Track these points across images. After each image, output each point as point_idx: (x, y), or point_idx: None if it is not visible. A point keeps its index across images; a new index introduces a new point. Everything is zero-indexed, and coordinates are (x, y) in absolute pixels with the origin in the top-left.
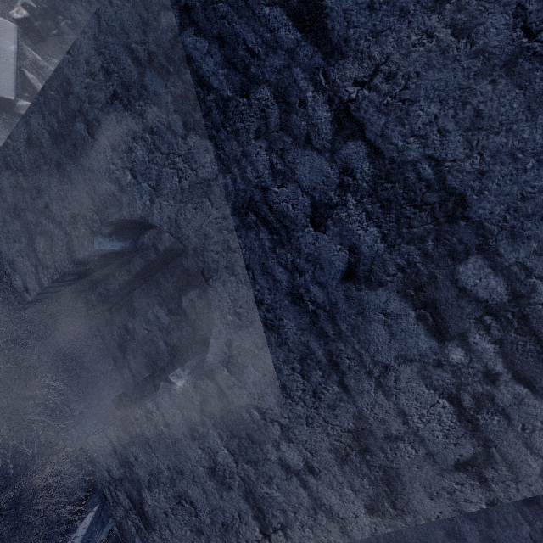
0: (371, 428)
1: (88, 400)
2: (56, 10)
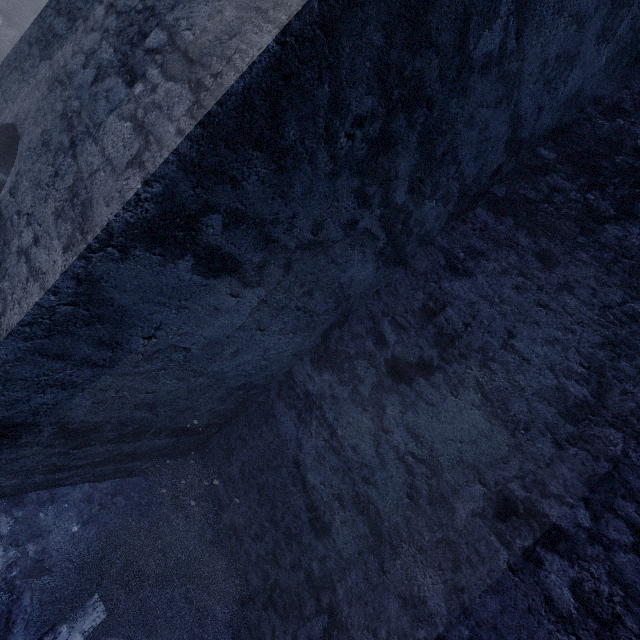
0: (82, 176)
1: None
2: None
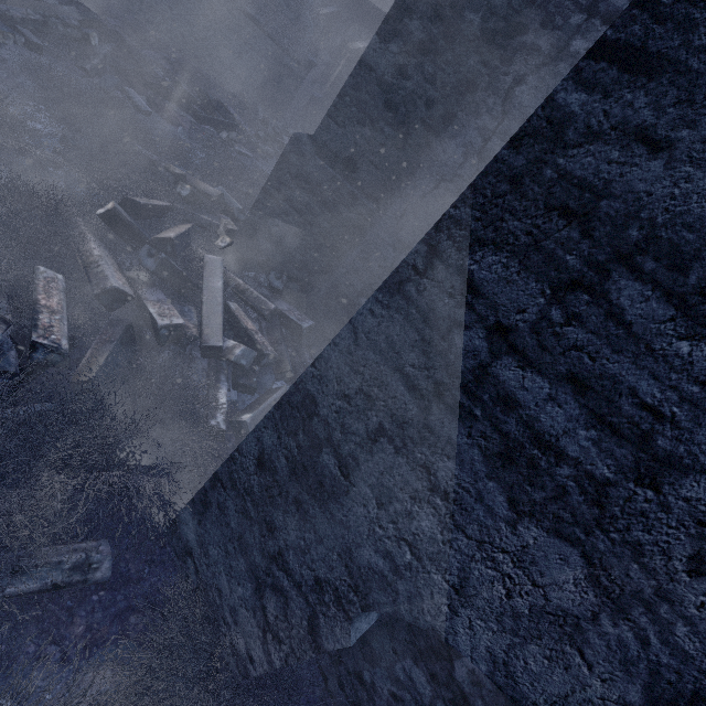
0: None
1: None
2: (255, 228)
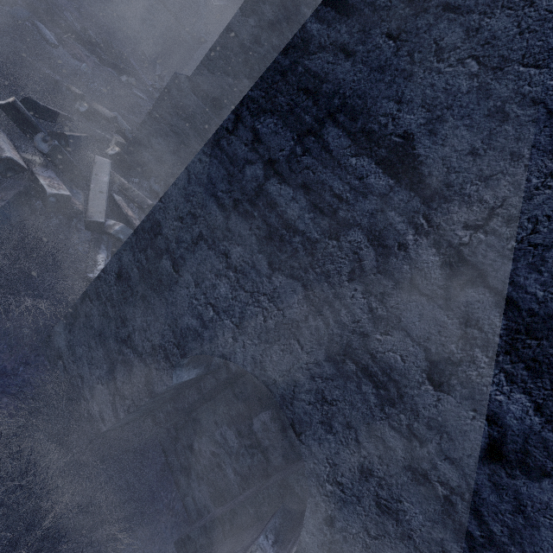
0: None
1: (150, 546)
2: (140, 143)
